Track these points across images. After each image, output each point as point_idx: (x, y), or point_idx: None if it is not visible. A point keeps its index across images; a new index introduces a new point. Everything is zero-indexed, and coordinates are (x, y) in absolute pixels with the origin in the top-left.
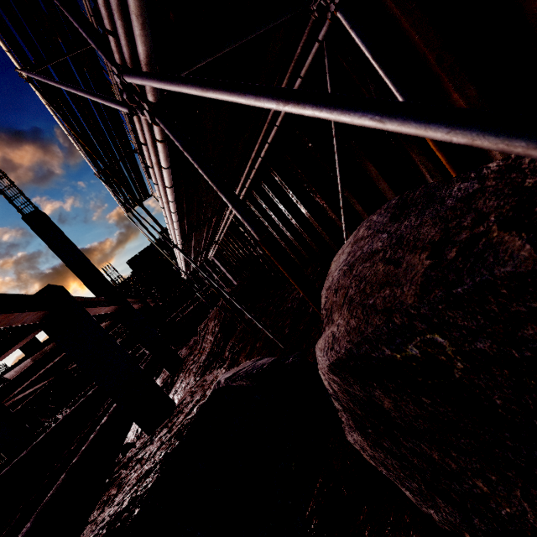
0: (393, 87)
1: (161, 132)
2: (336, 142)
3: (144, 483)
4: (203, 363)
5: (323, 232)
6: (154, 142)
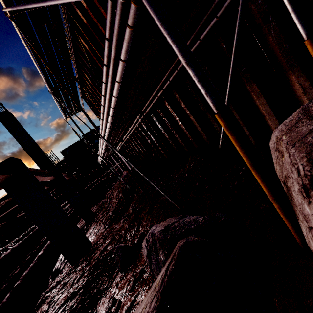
0: (298, 20)
1: (135, 16)
2: (232, 68)
3: (70, 304)
4: (110, 217)
5: (203, 134)
6: (120, 34)
